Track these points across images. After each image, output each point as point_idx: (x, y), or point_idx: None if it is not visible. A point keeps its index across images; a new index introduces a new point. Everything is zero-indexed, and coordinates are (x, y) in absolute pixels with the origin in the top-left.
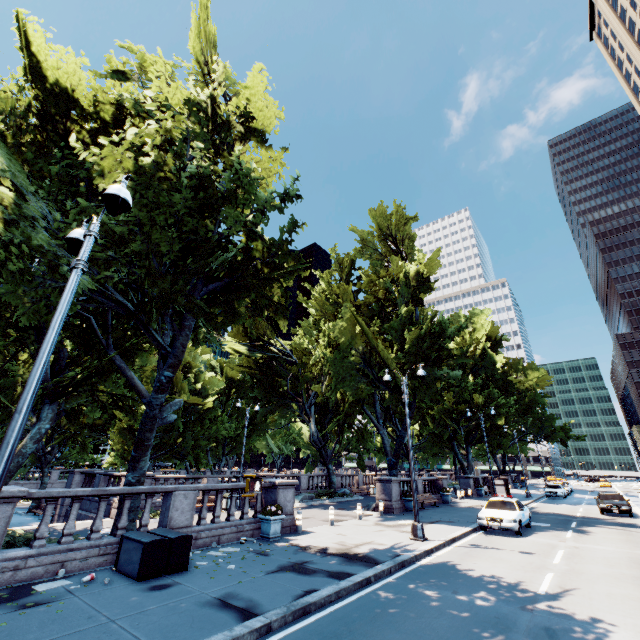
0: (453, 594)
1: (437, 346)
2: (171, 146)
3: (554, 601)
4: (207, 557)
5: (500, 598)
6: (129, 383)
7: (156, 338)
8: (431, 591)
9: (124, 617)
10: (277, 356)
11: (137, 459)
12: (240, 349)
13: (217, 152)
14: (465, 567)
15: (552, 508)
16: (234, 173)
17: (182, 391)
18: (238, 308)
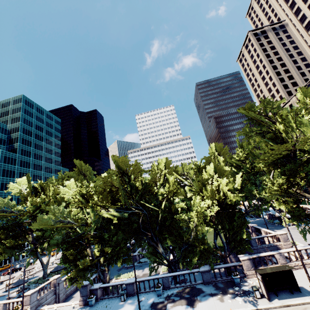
0: None
1: None
2: None
3: None
4: None
5: None
6: None
7: None
8: None
9: None
10: None
11: None
12: None
13: None
14: None
15: None
16: None
17: None
18: None
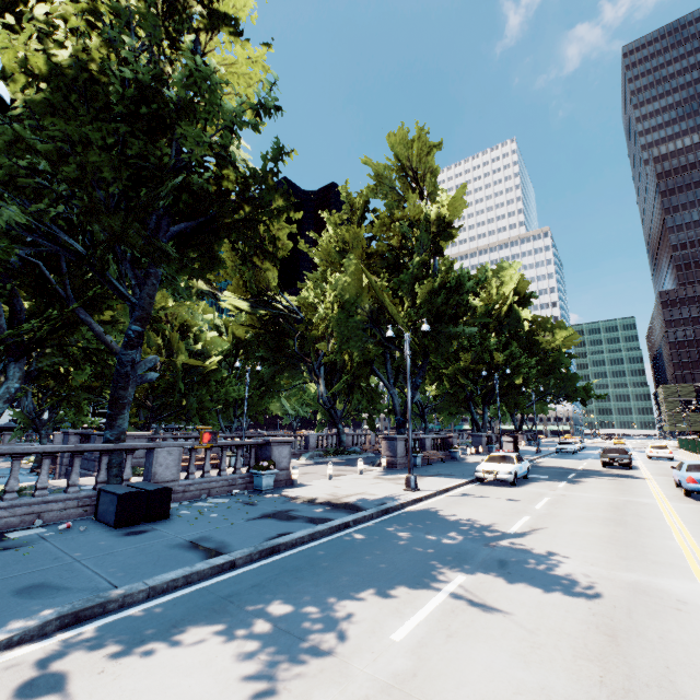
0: (425, 535)
1: (454, 301)
2: (93, 29)
3: (519, 539)
4: (193, 507)
5: (469, 537)
6: (99, 339)
7: (117, 288)
8: (405, 533)
9: (90, 558)
10: (283, 313)
11: (113, 417)
12: (241, 306)
13: (171, 44)
14: (447, 513)
15: (557, 462)
16: (190, 74)
17: (180, 351)
18: (216, 254)
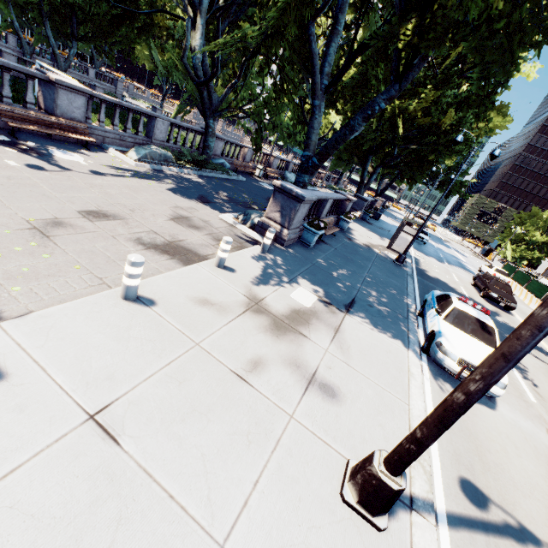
0: None
1: None
2: None
3: None
4: None
5: None
6: None
7: None
8: None
9: None
10: None
11: None
12: None
13: None
14: None
15: (432, 267)
16: None
17: None
18: None
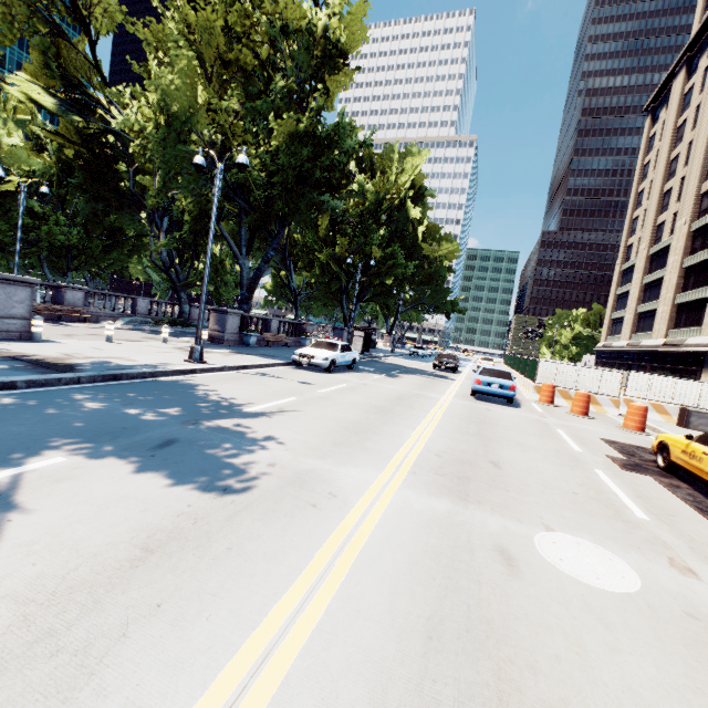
0: (120, 406)
1: (327, 163)
2: None
3: (244, 418)
4: None
5: (179, 412)
6: None
7: None
8: (93, 401)
9: None
10: (113, 130)
11: None
12: (40, 97)
13: None
14: (204, 387)
15: (400, 361)
16: None
17: None
18: None
